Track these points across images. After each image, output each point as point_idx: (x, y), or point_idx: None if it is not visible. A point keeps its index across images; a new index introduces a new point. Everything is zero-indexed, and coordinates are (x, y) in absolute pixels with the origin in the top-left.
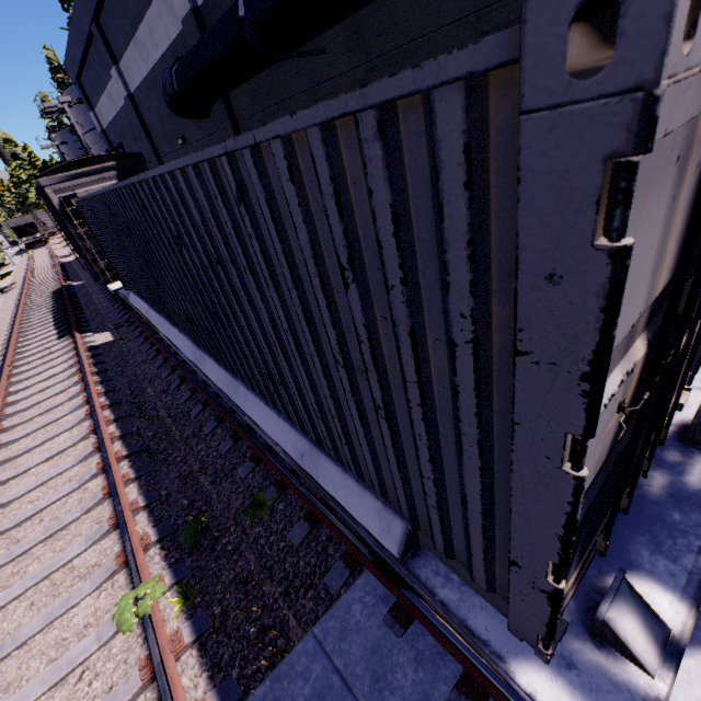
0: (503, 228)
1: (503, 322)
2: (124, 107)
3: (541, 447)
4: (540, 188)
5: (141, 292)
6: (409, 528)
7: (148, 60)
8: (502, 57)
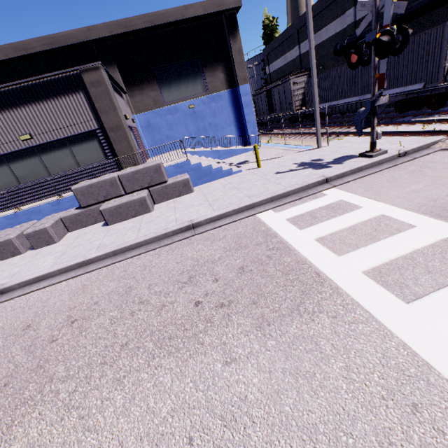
0: (444, 34)
1: (443, 41)
2: (291, 61)
3: (444, 48)
4: (445, 30)
5: (328, 99)
6: (424, 83)
7: (319, 41)
8: (444, 25)
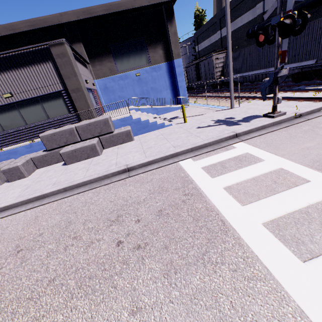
0: None
1: None
2: (214, 42)
3: None
4: None
5: (241, 71)
6: (316, 59)
7: (235, 27)
8: None
